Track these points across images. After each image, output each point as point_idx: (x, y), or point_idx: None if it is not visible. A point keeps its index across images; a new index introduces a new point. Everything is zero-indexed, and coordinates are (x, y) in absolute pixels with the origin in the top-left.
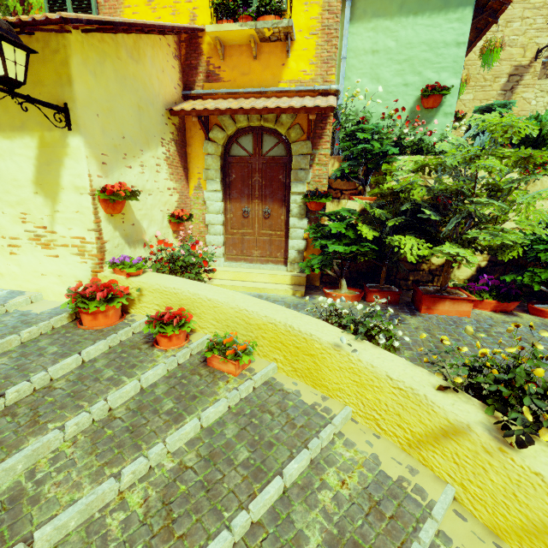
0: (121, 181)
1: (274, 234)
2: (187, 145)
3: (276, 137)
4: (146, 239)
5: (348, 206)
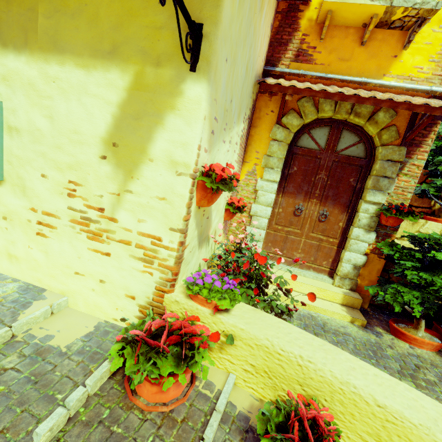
0: (215, 159)
1: (325, 239)
2: (252, 126)
3: (357, 135)
4: (210, 234)
5: (427, 228)
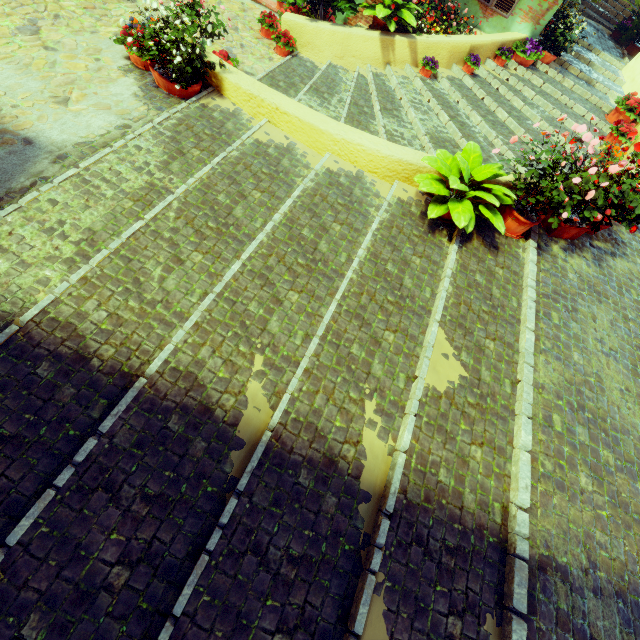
0: None
1: None
2: None
3: None
4: None
5: None
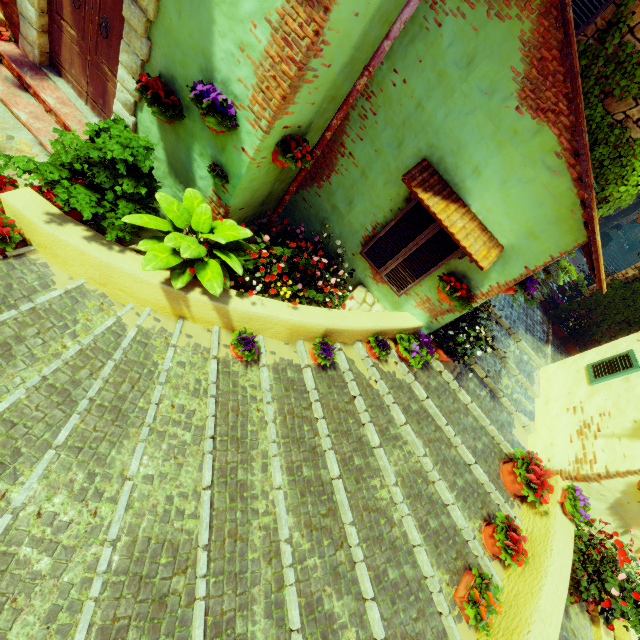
0: None
1: None
2: None
3: None
4: (633, 530)
5: None
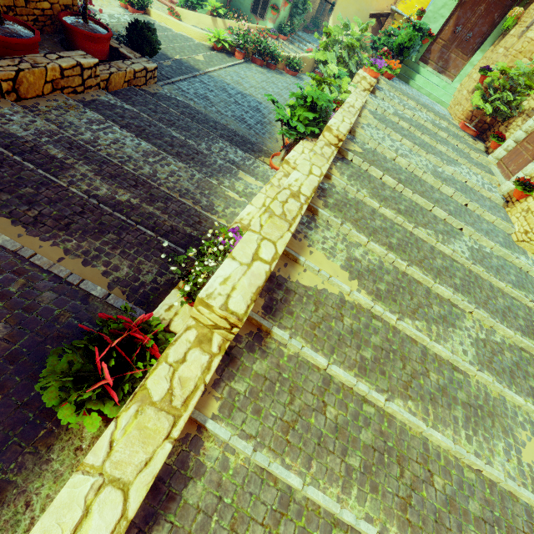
0: None
1: None
2: None
3: None
4: None
5: None
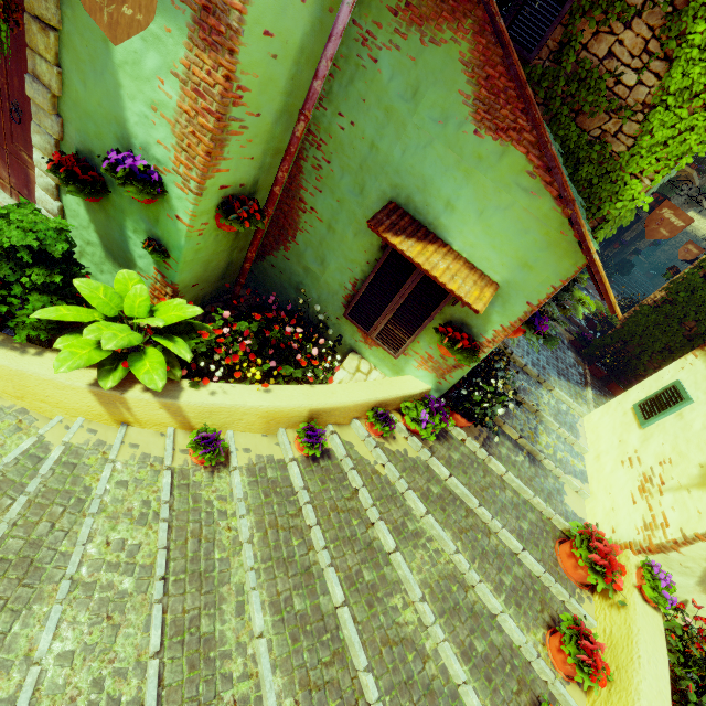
0: None
1: None
2: None
3: None
4: None
5: None
